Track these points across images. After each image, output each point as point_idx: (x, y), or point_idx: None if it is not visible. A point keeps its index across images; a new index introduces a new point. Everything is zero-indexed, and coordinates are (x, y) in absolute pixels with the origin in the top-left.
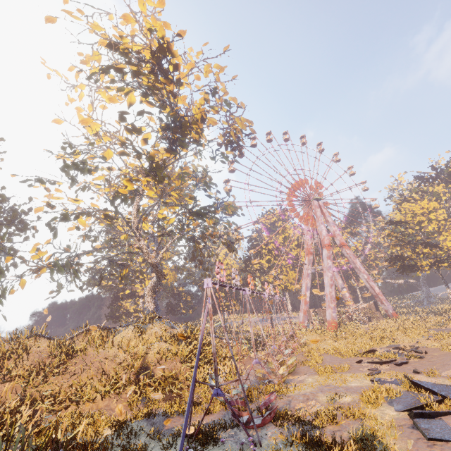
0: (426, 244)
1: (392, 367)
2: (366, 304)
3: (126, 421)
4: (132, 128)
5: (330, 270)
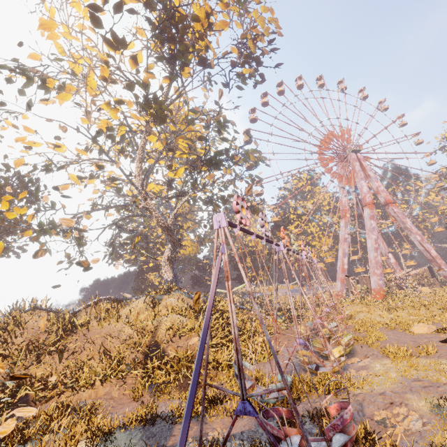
0: None
1: None
2: (418, 270)
3: (113, 429)
4: (113, 39)
5: (374, 232)
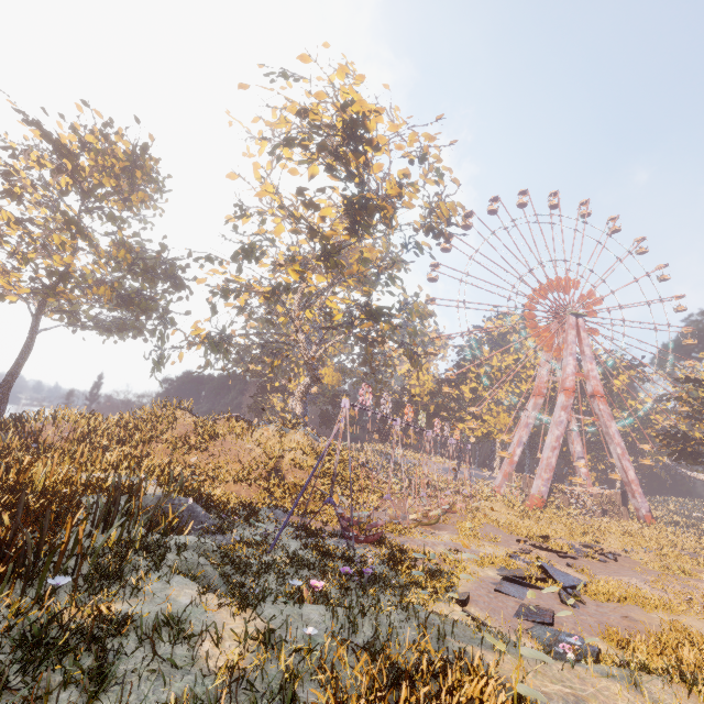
0: None
1: (550, 555)
2: (606, 491)
3: (252, 503)
4: (310, 204)
5: (560, 427)
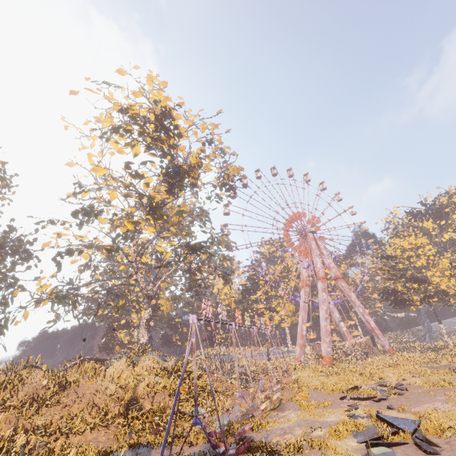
0: (415, 280)
1: (370, 403)
2: (362, 339)
3: (113, 451)
4: (136, 174)
5: (325, 303)
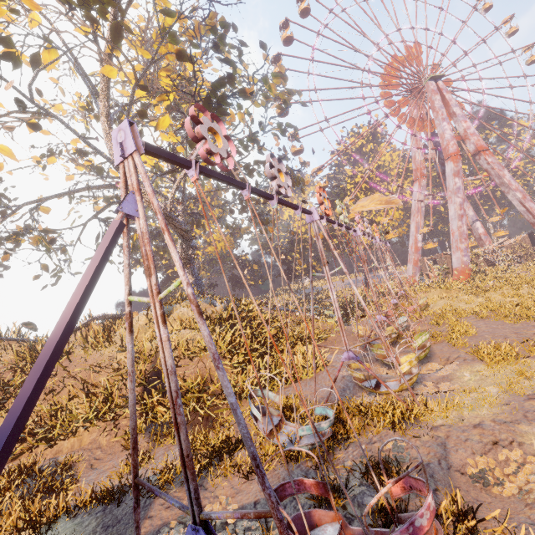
0: None
1: None
2: (515, 239)
3: (59, 515)
4: None
5: (459, 194)
